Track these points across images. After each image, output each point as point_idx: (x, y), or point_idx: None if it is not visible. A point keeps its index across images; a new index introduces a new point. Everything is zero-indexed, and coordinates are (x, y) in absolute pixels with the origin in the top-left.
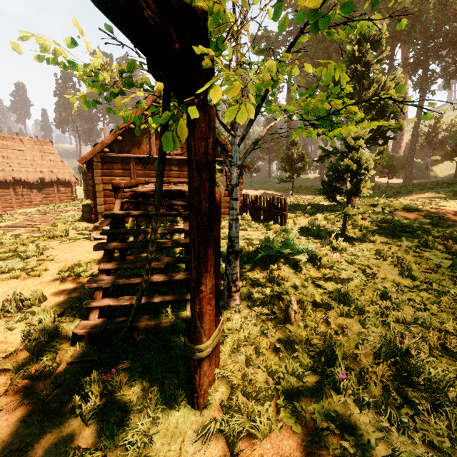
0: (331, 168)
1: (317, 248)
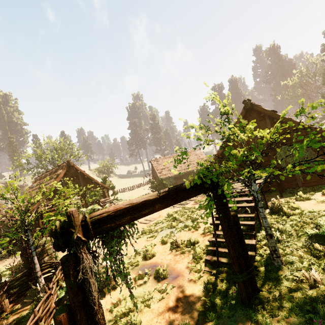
0: None
1: None
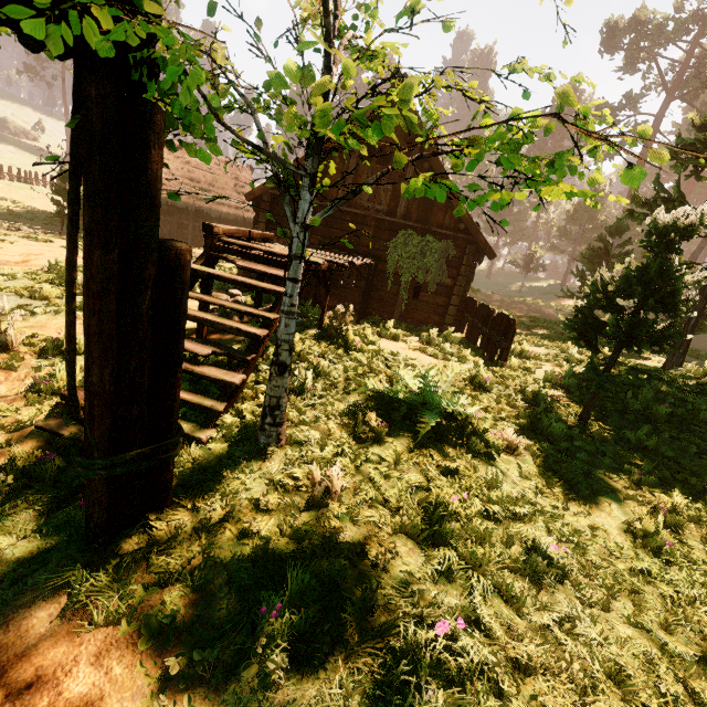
0: (596, 283)
1: (477, 414)
